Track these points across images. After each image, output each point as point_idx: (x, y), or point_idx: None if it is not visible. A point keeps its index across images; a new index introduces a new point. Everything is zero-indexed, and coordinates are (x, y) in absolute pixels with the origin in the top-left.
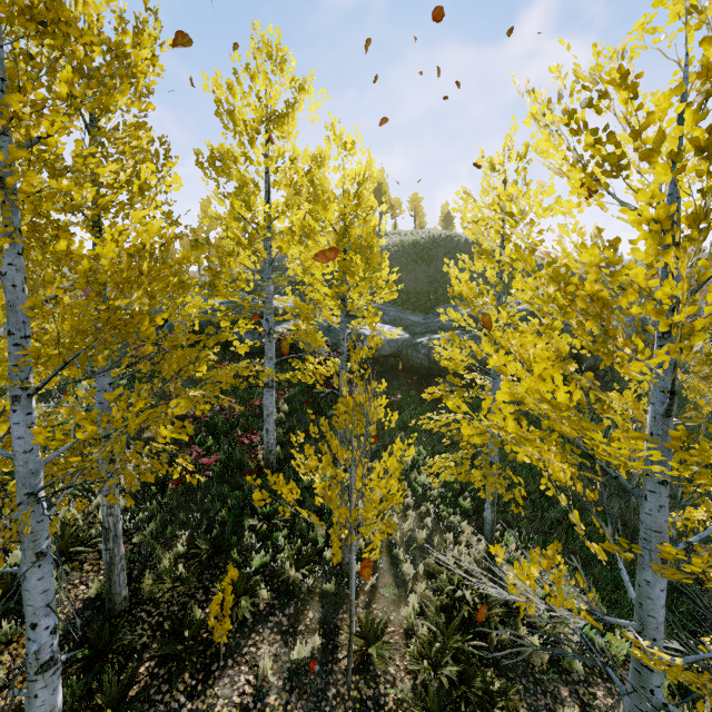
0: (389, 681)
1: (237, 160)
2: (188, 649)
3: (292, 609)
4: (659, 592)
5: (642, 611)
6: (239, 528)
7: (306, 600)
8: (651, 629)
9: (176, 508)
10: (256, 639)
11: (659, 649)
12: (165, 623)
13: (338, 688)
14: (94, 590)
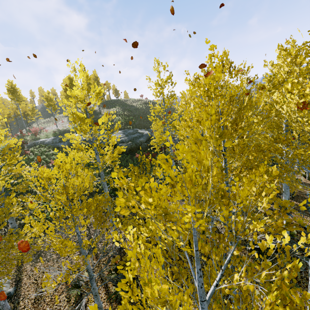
0: None
1: None
2: None
3: None
4: None
5: None
6: None
7: None
8: None
9: None
10: None
11: None
12: None
13: None
14: None
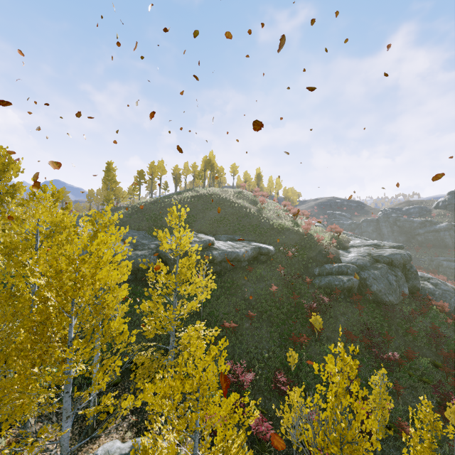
0: None
1: None
2: None
3: None
4: None
5: None
6: None
7: None
8: None
9: None
10: None
11: None
12: None
13: None
14: None
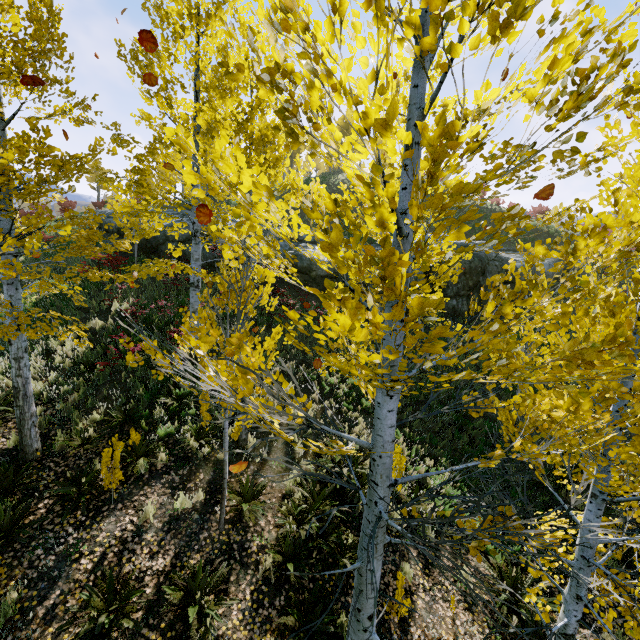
0: (258, 531)
1: (161, 56)
2: (82, 492)
3: (186, 470)
4: (386, 412)
5: (374, 431)
6: (155, 406)
7: (201, 465)
8: (378, 447)
9: (101, 386)
10: (147, 490)
11: (384, 465)
12: (68, 472)
13: (211, 532)
14: (12, 442)
